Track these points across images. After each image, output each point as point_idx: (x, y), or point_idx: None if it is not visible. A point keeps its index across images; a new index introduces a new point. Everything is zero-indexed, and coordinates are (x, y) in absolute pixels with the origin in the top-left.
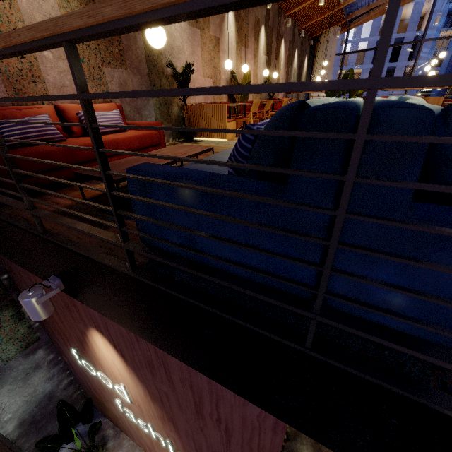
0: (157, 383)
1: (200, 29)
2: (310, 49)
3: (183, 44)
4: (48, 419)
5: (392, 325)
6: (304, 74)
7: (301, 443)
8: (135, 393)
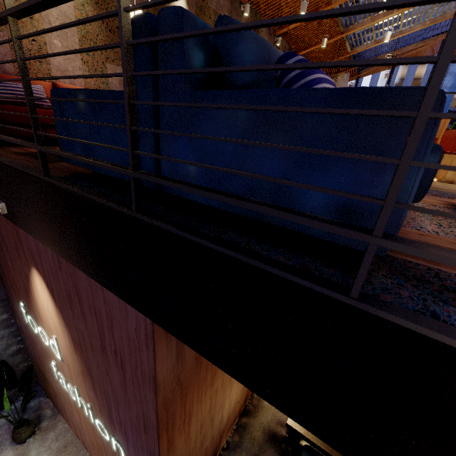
0: (75, 322)
1: None
2: None
3: None
4: None
5: (195, 196)
6: None
7: (240, 455)
8: (64, 346)
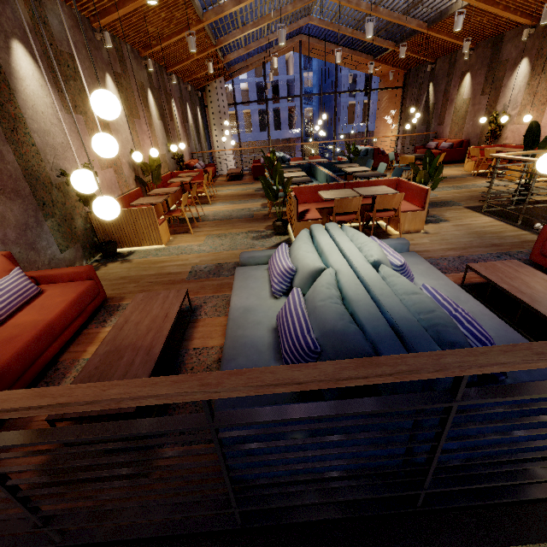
0: None
1: (82, 113)
2: (199, 100)
3: (66, 138)
4: None
5: None
6: (201, 127)
7: None
8: None
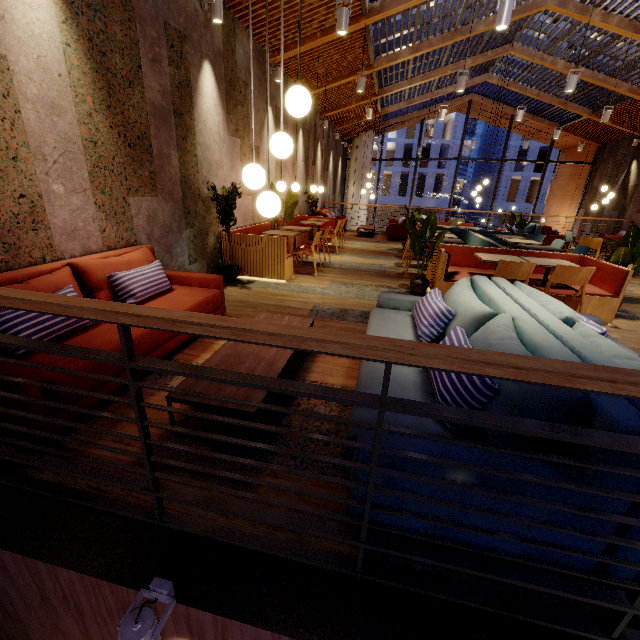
0: None
1: (240, 138)
2: (343, 151)
3: (222, 157)
4: None
5: None
6: (339, 178)
7: None
8: None
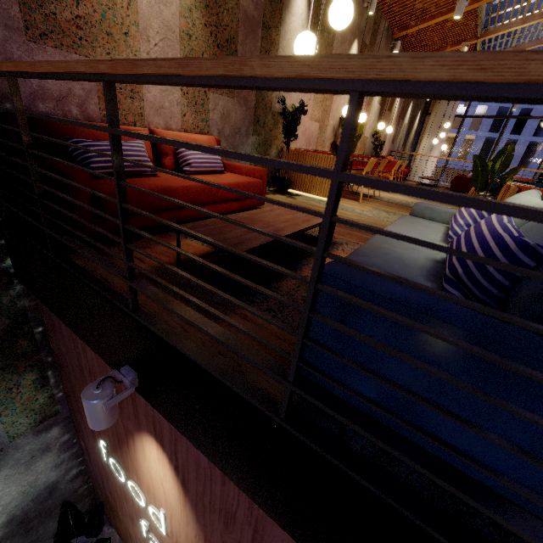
0: (227, 538)
1: None
2: (425, 105)
3: None
4: (42, 519)
5: None
6: (413, 132)
7: None
8: (179, 529)
